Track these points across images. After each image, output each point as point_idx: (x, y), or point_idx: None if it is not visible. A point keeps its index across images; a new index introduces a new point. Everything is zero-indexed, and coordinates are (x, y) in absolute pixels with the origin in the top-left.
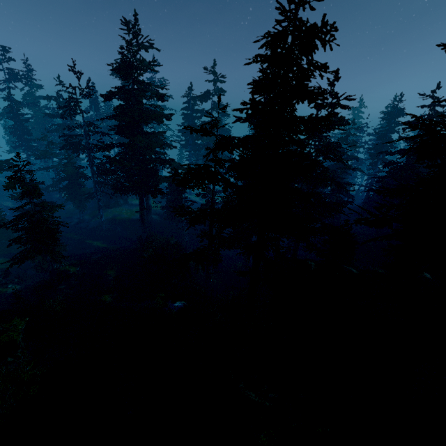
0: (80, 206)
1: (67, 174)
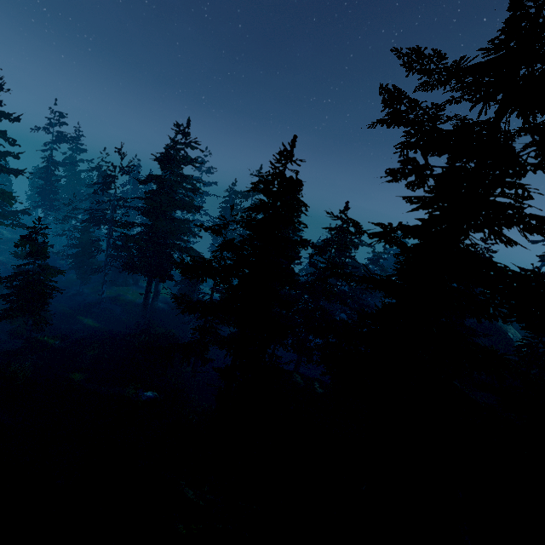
0: (83, 277)
1: (81, 242)
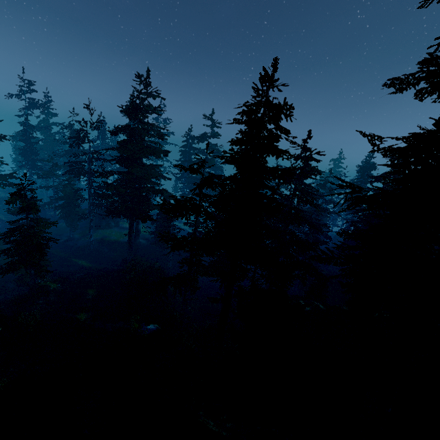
0: (72, 225)
1: (65, 194)
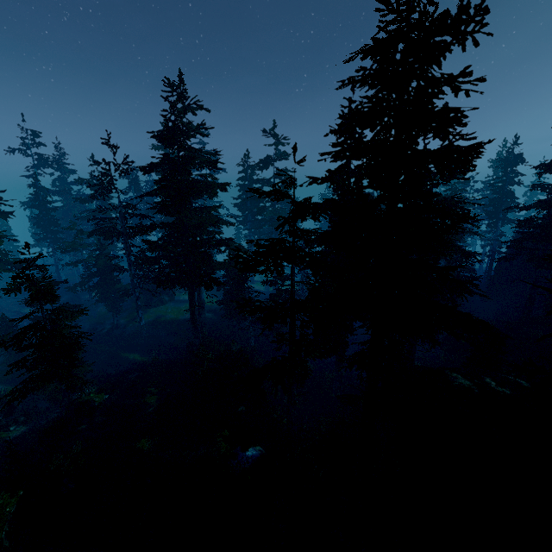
0: (114, 308)
1: (99, 268)
